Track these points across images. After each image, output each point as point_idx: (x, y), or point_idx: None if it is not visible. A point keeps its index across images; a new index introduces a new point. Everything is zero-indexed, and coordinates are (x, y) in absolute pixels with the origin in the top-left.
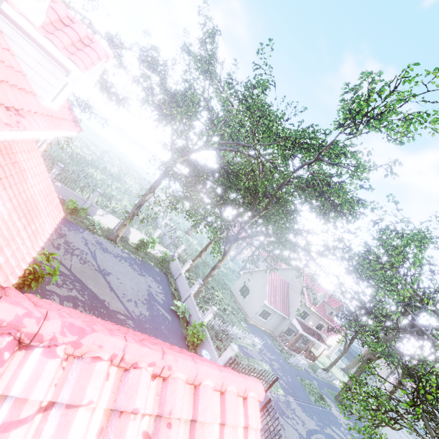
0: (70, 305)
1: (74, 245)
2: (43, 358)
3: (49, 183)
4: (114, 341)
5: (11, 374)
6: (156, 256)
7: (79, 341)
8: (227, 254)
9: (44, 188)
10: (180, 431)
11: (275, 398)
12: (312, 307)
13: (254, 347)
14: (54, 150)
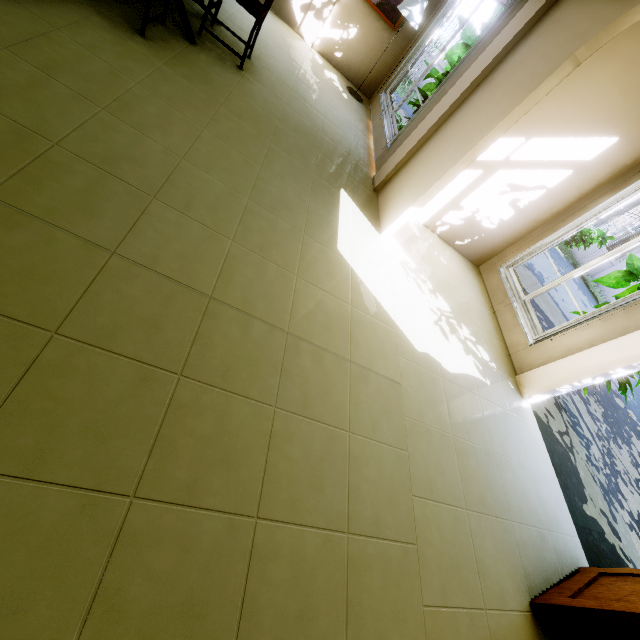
0: None
1: None
2: None
3: None
4: None
5: None
6: None
7: None
8: None
9: None
10: None
11: None
12: None
13: None
14: None
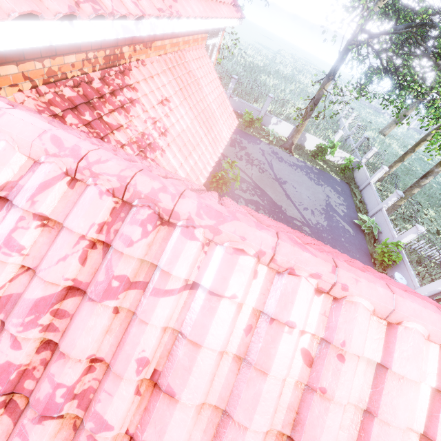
0: (253, 208)
1: (253, 156)
2: (182, 237)
3: (221, 91)
4: (260, 235)
5: (157, 246)
6: (336, 164)
7: (217, 227)
8: None
9: (217, 96)
10: (359, 369)
11: None
12: None
13: None
14: (230, 66)
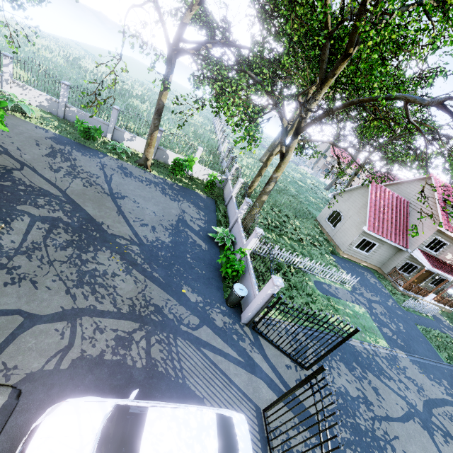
0: (44, 226)
1: (83, 168)
2: None
3: None
4: None
5: None
6: (204, 182)
7: None
8: (285, 157)
9: None
10: None
11: (369, 351)
12: (452, 233)
13: (342, 285)
14: (92, 86)
